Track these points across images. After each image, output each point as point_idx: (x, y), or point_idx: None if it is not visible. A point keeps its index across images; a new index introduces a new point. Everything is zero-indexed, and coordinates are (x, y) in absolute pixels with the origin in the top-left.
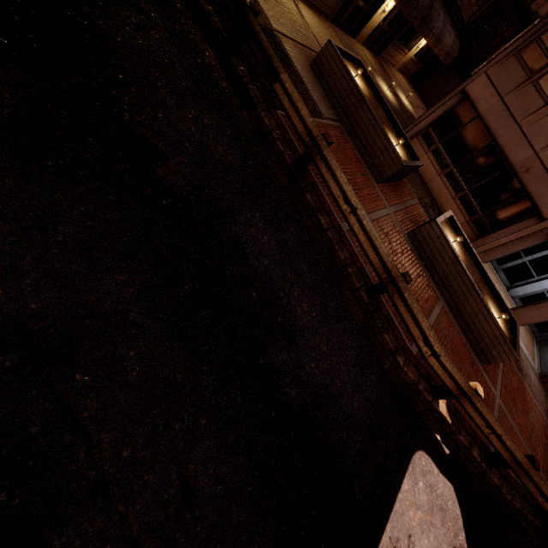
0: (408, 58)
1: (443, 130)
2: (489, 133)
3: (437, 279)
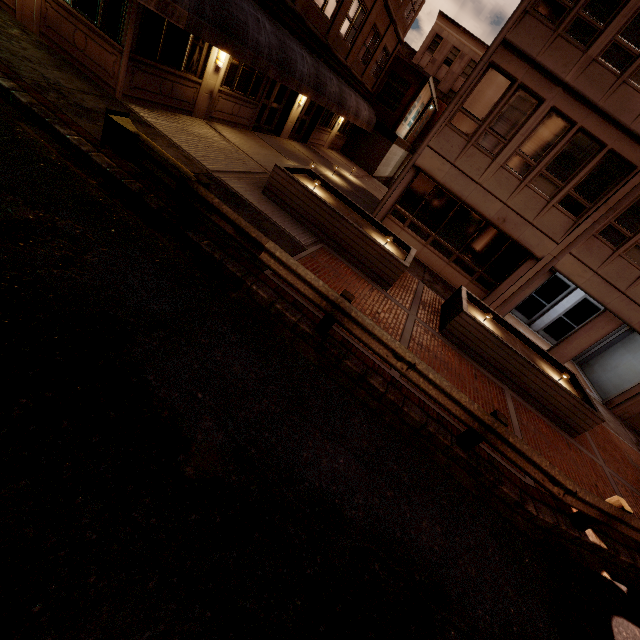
0: (333, 135)
1: (410, 204)
2: (454, 196)
3: (490, 368)
